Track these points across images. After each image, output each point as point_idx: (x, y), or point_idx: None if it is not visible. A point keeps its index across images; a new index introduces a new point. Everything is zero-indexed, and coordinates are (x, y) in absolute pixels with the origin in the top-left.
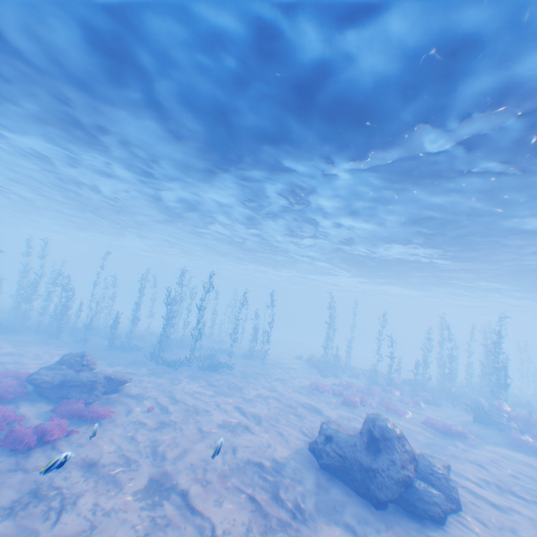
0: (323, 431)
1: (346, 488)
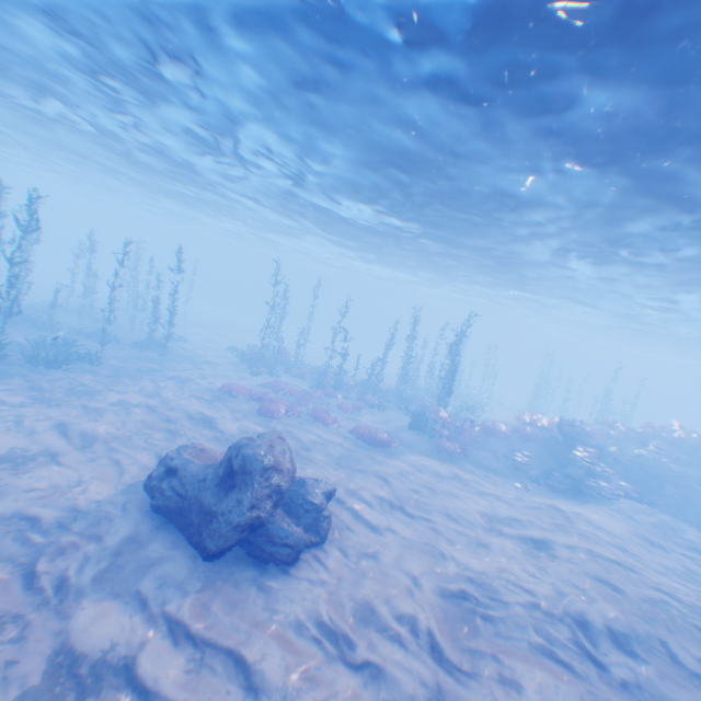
0: (167, 462)
1: (176, 537)
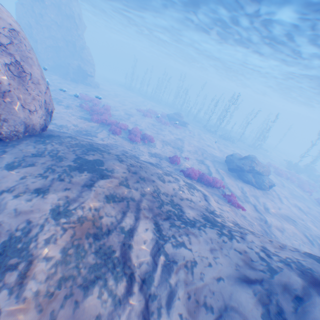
0: (232, 154)
1: (225, 166)
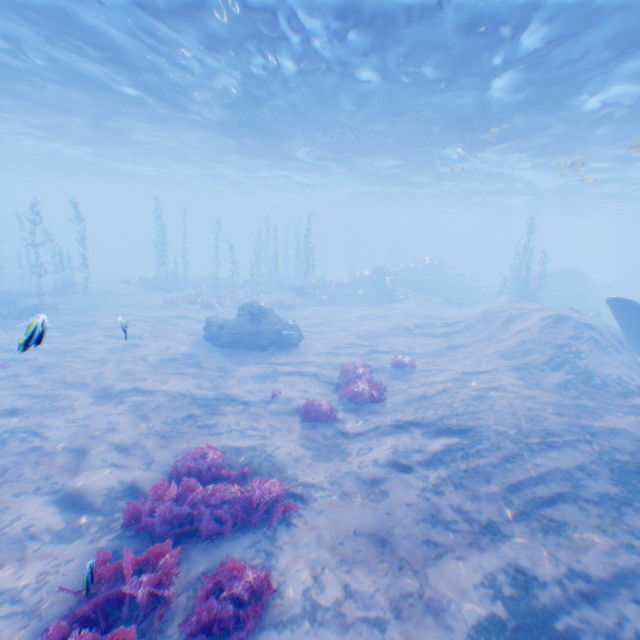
0: (215, 323)
1: (242, 350)
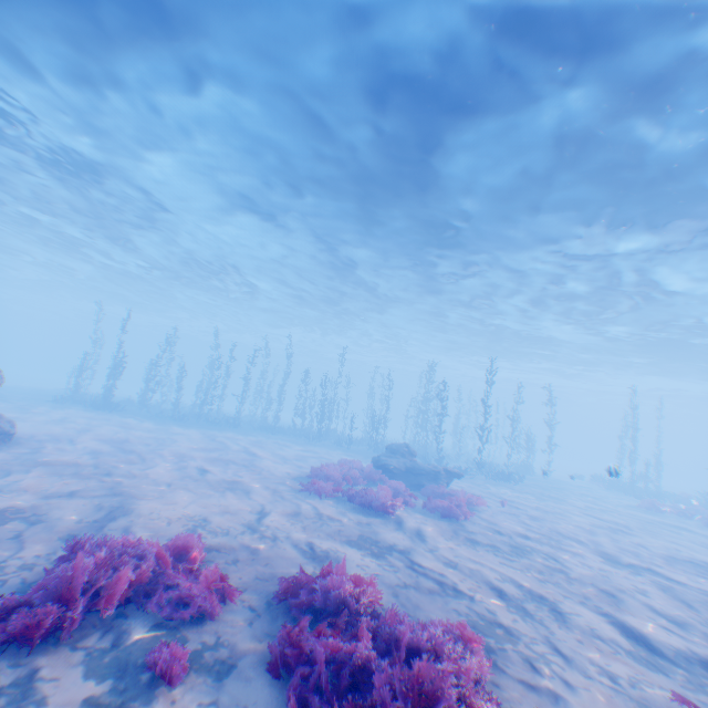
0: None
1: None
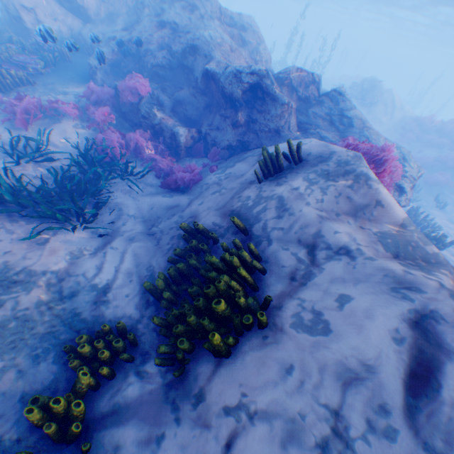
0: None
1: None
